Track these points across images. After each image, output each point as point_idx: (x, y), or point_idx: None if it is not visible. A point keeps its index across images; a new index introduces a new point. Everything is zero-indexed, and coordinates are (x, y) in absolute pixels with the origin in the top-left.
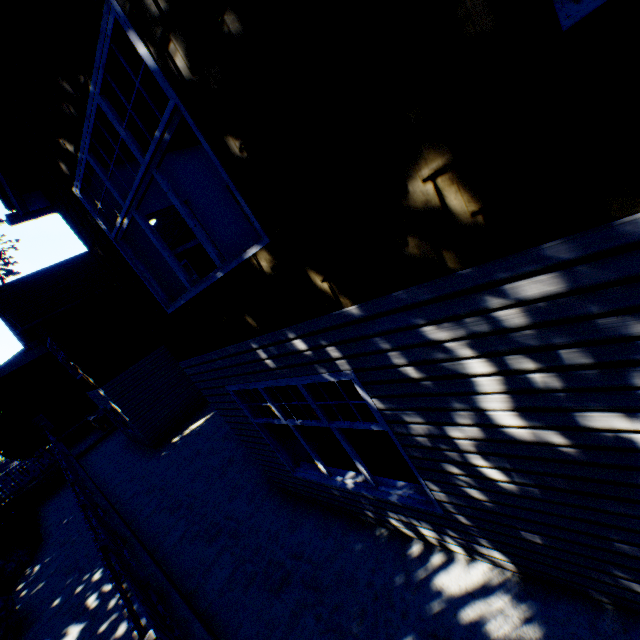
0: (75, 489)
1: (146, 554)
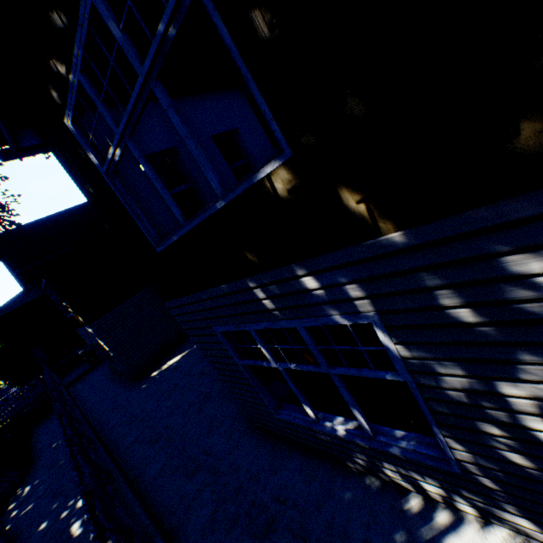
0: (62, 421)
1: (129, 490)
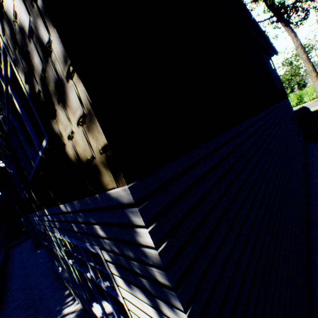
0: None
1: None
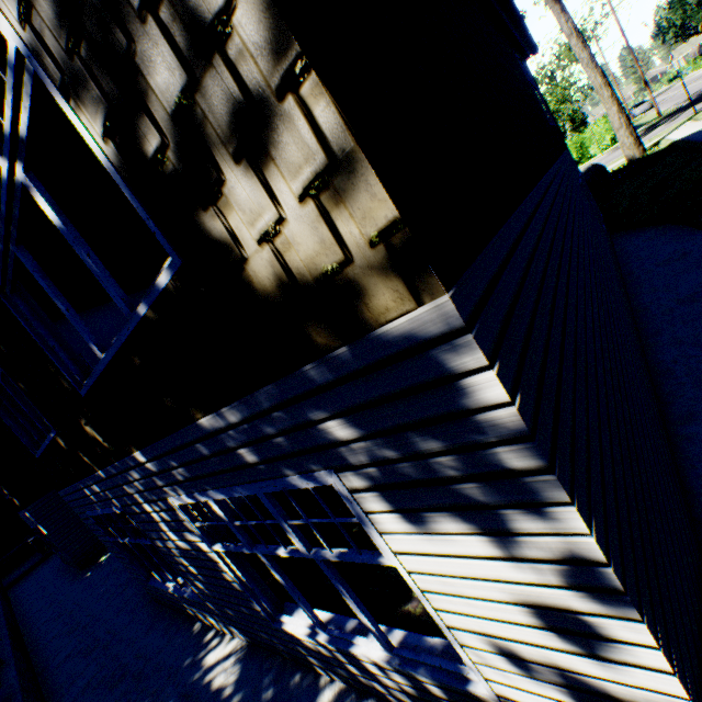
0: None
1: (15, 670)
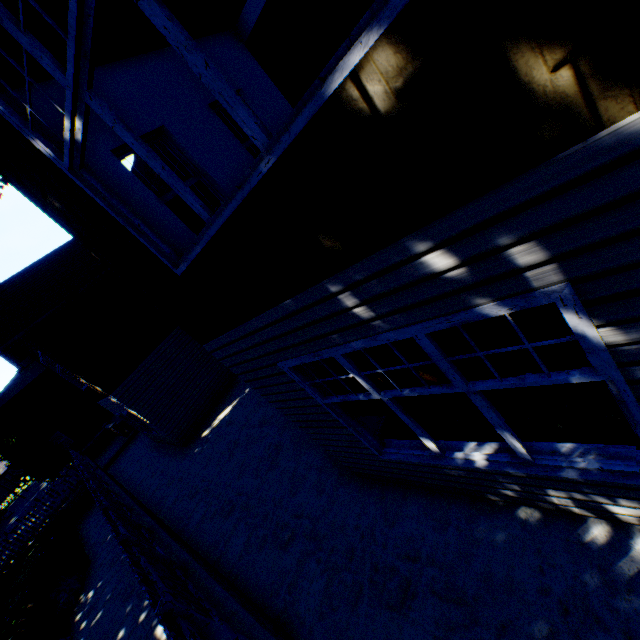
0: (109, 516)
1: (216, 583)
